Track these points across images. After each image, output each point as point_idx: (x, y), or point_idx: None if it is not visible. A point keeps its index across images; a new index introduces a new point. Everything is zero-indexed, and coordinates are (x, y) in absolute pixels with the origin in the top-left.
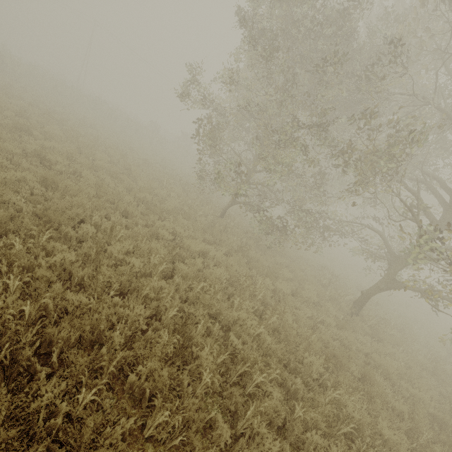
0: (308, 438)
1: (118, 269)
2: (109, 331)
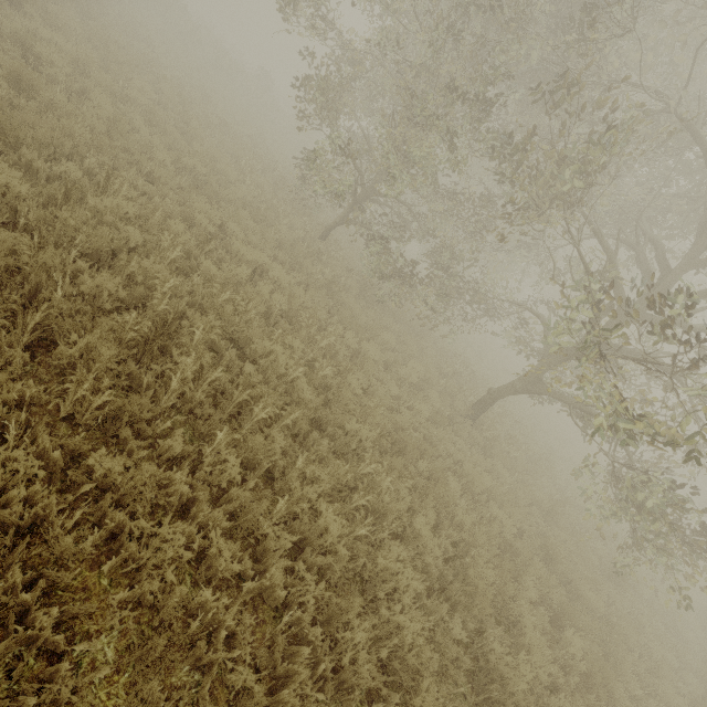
0: (297, 489)
1: (97, 230)
2: (48, 289)
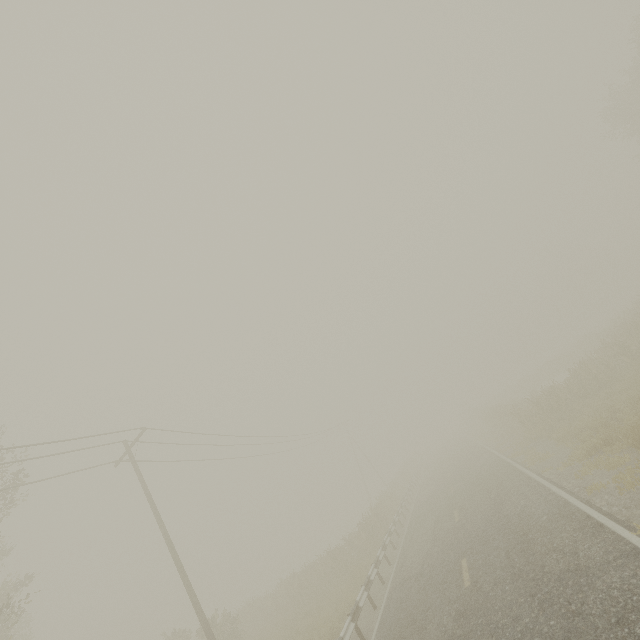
0: None
1: None
2: None
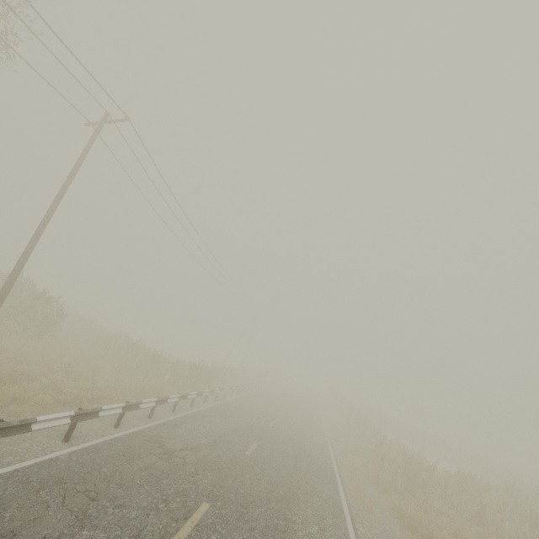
0: None
1: None
2: None
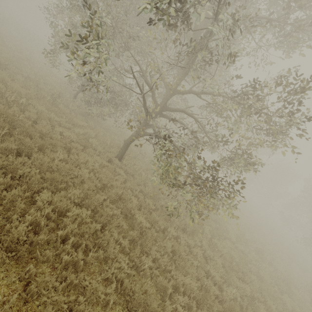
0: None
1: None
2: None
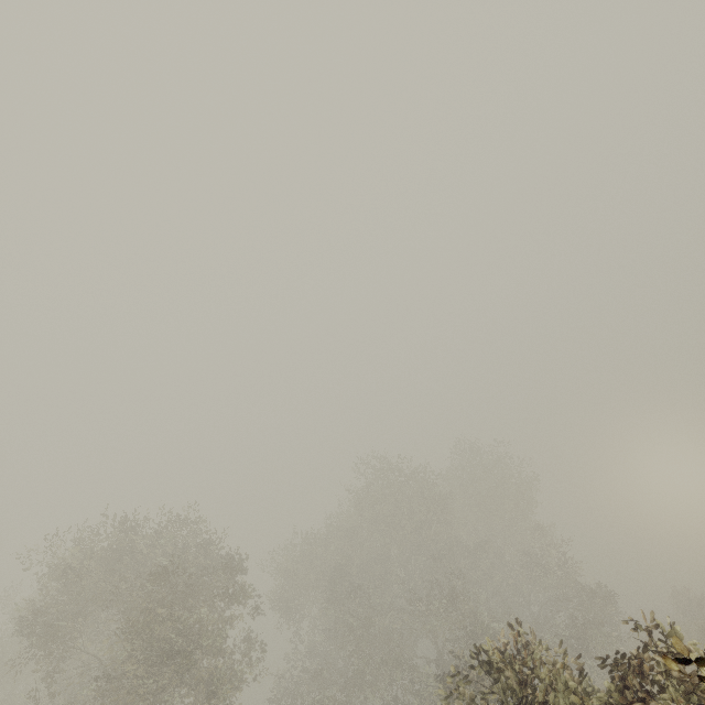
0: None
1: None
2: None
